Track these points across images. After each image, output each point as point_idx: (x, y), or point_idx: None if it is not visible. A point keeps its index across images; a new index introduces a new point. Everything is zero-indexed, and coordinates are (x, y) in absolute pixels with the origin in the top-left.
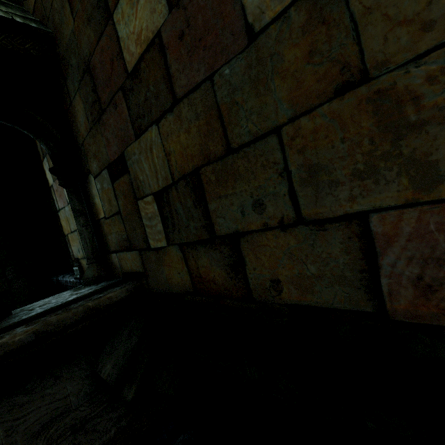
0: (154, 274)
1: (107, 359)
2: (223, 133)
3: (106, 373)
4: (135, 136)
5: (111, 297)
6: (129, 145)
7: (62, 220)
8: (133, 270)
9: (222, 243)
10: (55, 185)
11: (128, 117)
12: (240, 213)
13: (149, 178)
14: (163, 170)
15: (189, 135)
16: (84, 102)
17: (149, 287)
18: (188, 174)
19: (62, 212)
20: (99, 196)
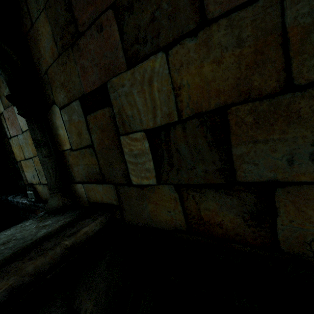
0: (133, 209)
1: (85, 294)
2: (283, 65)
3: (88, 311)
4: (128, 65)
5: (87, 232)
6: (116, 75)
7: (14, 147)
8: (104, 201)
9: (245, 190)
10: (7, 114)
11: (118, 43)
12: (285, 161)
13: (141, 113)
14: (166, 106)
15: (219, 66)
16: (52, 24)
17: (123, 219)
18: (206, 113)
19: (14, 139)
20: (65, 128)
